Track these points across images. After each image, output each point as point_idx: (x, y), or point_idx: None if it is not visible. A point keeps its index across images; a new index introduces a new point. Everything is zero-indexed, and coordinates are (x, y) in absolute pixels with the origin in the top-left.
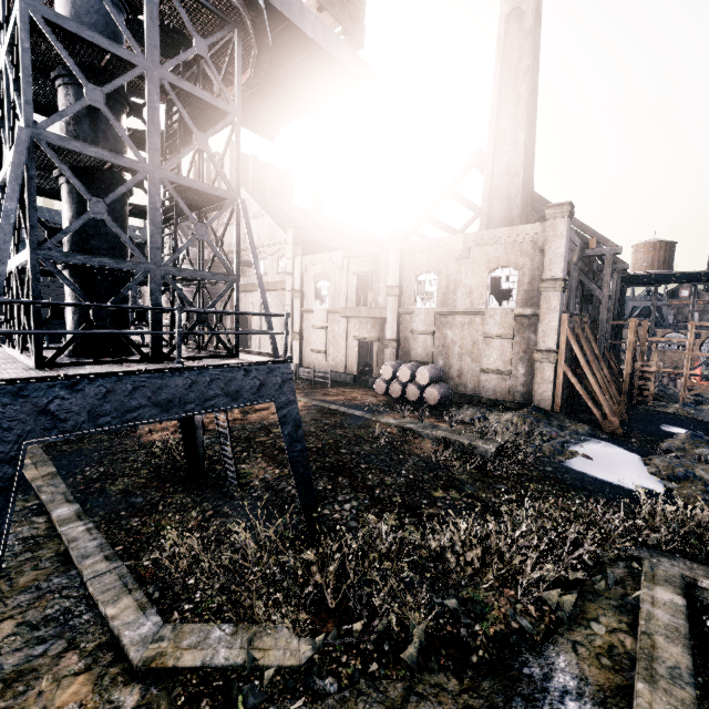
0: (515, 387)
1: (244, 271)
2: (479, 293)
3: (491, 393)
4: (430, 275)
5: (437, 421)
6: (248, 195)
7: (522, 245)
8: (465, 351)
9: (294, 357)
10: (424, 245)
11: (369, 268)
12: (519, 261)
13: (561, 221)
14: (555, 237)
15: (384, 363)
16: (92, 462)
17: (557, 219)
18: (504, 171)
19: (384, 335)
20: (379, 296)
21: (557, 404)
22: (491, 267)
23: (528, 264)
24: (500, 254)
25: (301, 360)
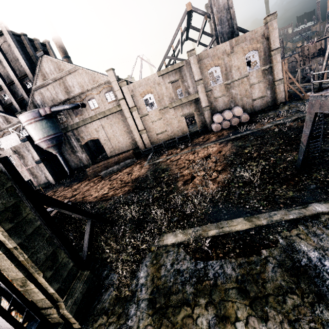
0: (268, 100)
1: (76, 113)
2: (242, 67)
3: (259, 108)
4: (214, 68)
5: (273, 120)
6: (56, 59)
7: (257, 38)
8: (243, 96)
9: (146, 143)
10: (209, 53)
11: (177, 76)
12: (257, 46)
13: (274, 21)
14: (273, 29)
15: (216, 116)
16: (237, 206)
17: (272, 21)
18: (222, 8)
19: (198, 107)
20: (189, 89)
21: (287, 98)
22: (246, 53)
23: (262, 46)
24: (248, 45)
25: (150, 143)
